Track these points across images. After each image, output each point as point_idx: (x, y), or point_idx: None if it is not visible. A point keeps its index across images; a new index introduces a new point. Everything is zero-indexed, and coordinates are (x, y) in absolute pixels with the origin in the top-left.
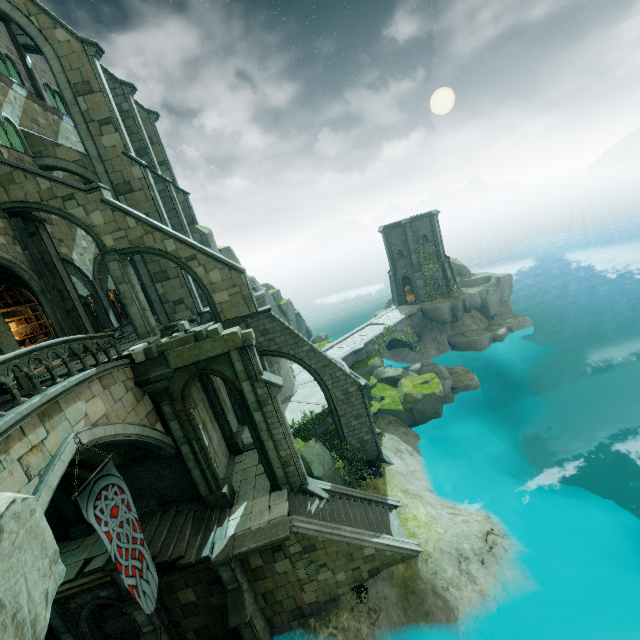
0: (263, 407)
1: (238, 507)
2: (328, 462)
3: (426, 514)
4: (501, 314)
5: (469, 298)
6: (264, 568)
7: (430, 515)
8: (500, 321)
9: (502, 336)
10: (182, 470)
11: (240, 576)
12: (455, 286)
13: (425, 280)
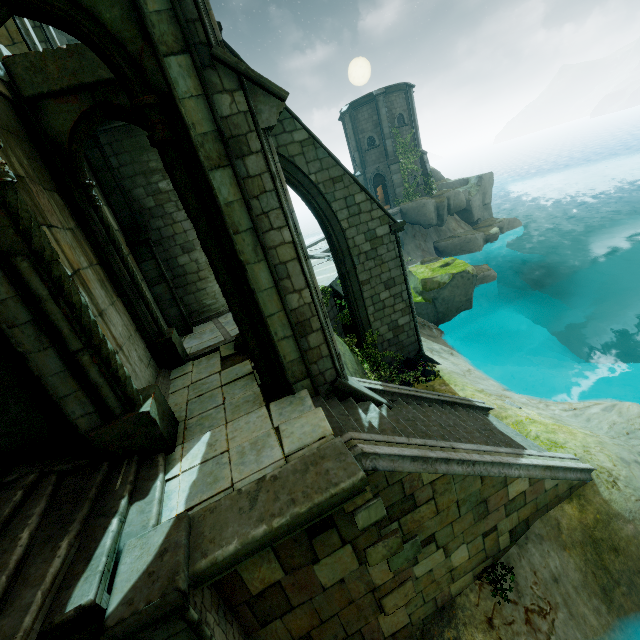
0: (236, 159)
1: (189, 447)
2: (351, 361)
3: (540, 415)
4: (484, 219)
5: (453, 196)
6: (286, 586)
7: (546, 415)
8: (488, 222)
9: (497, 234)
10: (5, 369)
11: (220, 634)
12: (435, 185)
13: (403, 175)
